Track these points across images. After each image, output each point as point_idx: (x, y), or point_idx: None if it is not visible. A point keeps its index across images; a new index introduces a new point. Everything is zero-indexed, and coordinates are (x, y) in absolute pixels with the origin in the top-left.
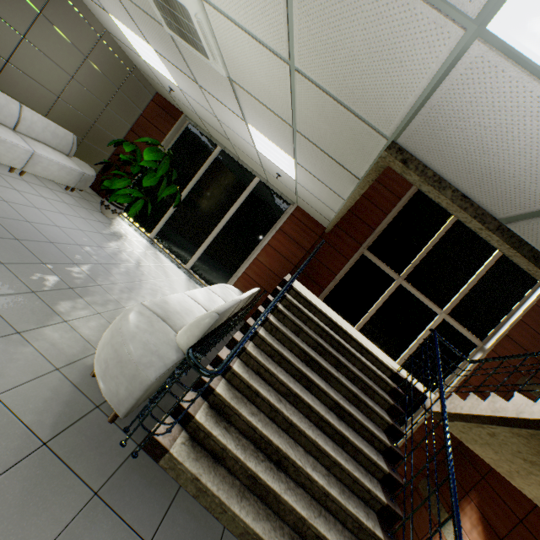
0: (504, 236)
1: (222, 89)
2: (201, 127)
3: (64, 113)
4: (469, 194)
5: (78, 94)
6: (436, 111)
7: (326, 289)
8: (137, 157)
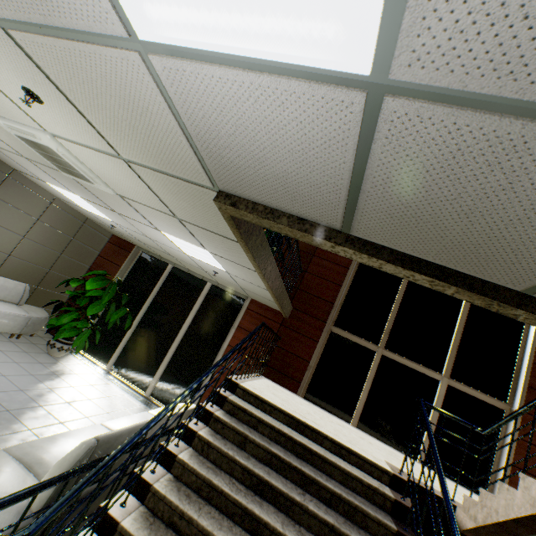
0: (356, 246)
1: (125, 207)
2: (152, 252)
3: (16, 267)
4: (300, 214)
5: (31, 248)
6: (203, 141)
7: (302, 382)
8: (85, 290)
